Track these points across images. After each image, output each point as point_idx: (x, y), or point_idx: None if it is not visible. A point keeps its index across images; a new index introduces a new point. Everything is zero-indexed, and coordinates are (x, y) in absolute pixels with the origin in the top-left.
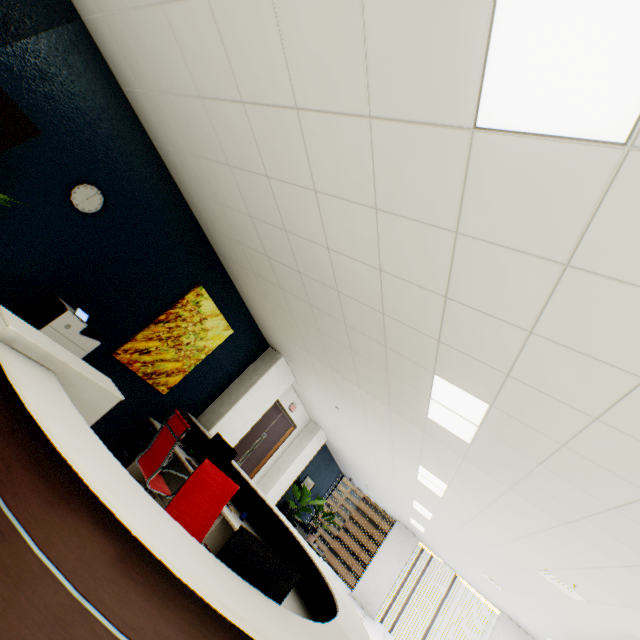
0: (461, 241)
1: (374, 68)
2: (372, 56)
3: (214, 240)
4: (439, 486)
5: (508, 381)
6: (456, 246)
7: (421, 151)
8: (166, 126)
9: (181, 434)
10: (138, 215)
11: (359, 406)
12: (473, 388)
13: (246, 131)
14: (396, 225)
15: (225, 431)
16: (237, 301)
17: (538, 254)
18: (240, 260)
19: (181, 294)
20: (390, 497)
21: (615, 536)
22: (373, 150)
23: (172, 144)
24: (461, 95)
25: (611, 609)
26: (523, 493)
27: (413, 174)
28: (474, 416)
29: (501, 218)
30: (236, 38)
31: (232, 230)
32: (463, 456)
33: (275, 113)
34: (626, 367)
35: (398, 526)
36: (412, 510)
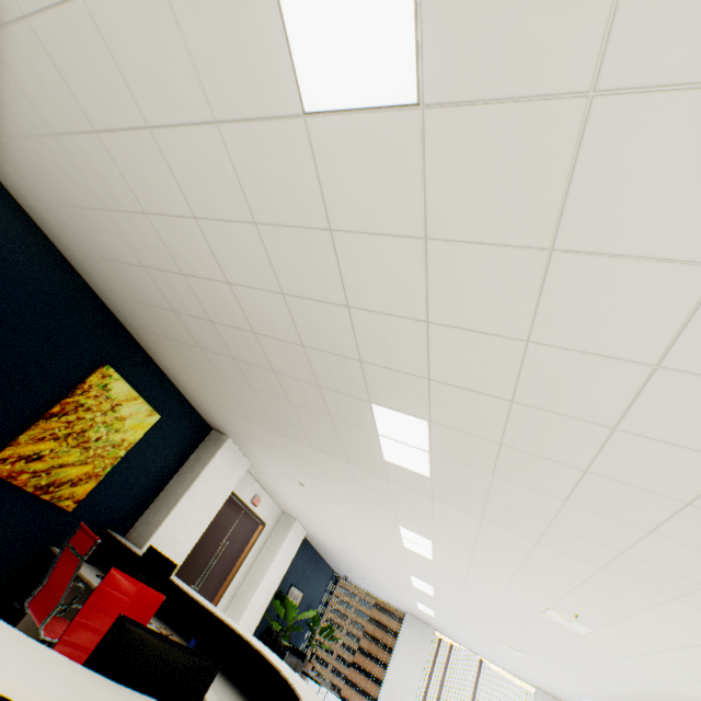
0: (338, 238)
1: (203, 69)
2: (197, 57)
3: (116, 308)
4: (425, 545)
5: (432, 386)
6: (336, 245)
7: (271, 149)
8: (27, 178)
9: (87, 551)
10: (6, 286)
11: (321, 473)
12: (408, 406)
13: (109, 164)
14: (279, 237)
15: (166, 545)
16: (160, 379)
17: (401, 234)
18: (150, 325)
19: (80, 378)
20: (390, 583)
21: (580, 535)
22: (231, 158)
23: (39, 198)
24: (282, 83)
25: (614, 629)
26: (494, 518)
27: (273, 175)
28: (421, 441)
29: (359, 203)
30: (68, 60)
31: (131, 289)
32: (431, 496)
33: (131, 137)
34: (510, 333)
35: (409, 619)
36: (414, 591)
